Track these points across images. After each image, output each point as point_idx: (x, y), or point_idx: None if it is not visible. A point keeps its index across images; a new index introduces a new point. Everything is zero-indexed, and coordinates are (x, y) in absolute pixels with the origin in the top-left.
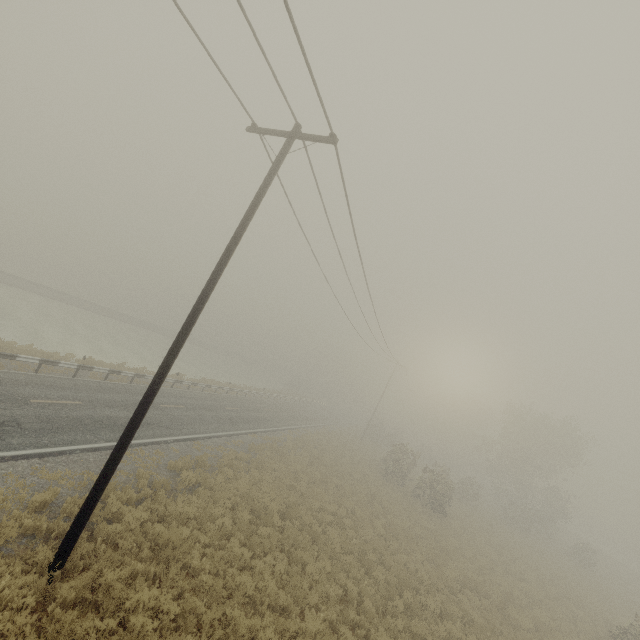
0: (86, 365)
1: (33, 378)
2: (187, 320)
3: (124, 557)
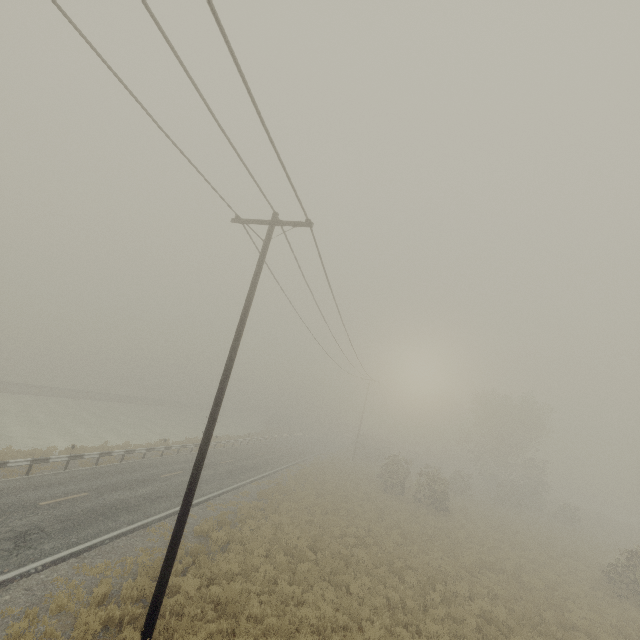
0: (77, 454)
1: (28, 481)
2: (219, 391)
3: (193, 624)
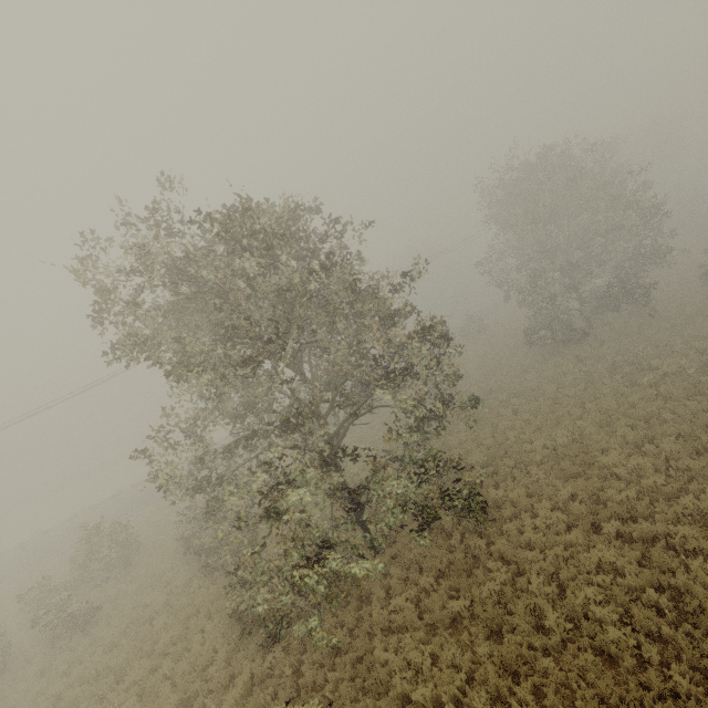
0: None
1: None
2: None
3: None
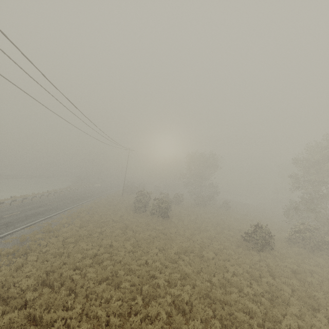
0: None
1: None
2: None
3: None
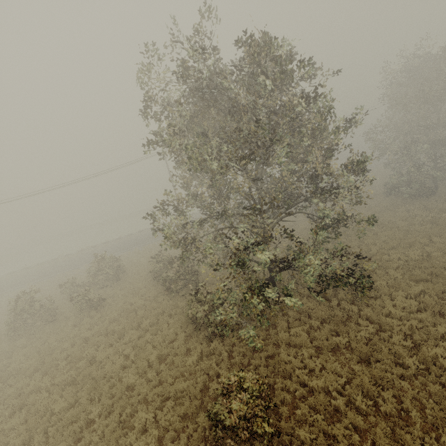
0: None
1: None
2: None
3: None
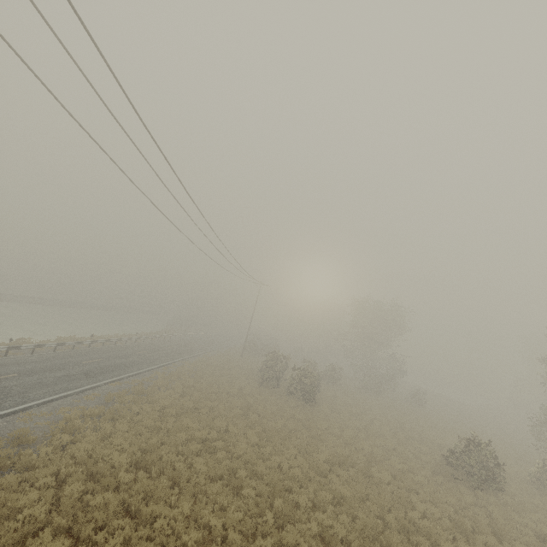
0: None
1: None
2: None
3: None
